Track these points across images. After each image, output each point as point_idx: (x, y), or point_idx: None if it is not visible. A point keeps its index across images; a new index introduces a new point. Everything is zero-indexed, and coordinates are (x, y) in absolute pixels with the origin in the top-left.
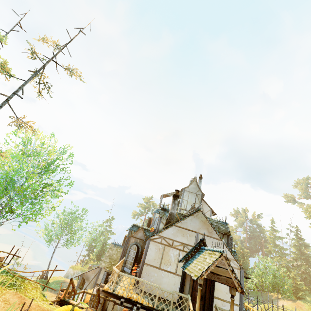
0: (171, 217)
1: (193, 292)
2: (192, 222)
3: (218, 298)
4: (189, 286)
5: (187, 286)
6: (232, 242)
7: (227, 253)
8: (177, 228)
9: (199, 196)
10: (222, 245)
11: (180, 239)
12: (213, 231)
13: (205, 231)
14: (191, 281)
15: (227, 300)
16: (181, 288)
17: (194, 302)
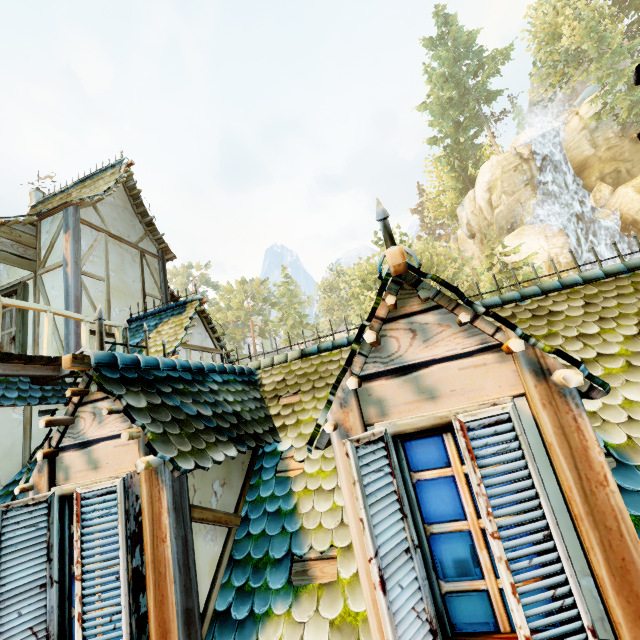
0: None
1: None
2: None
3: None
4: None
5: None
6: None
7: None
8: None
9: (153, 260)
10: None
11: None
12: None
13: None
14: None
15: None
16: None
17: None
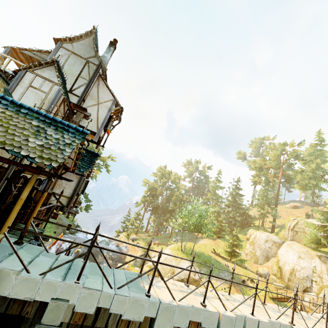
0: None
1: None
2: None
3: None
4: None
5: None
6: None
7: None
8: None
9: (93, 66)
10: None
11: None
12: None
13: None
14: None
15: None
16: None
17: None
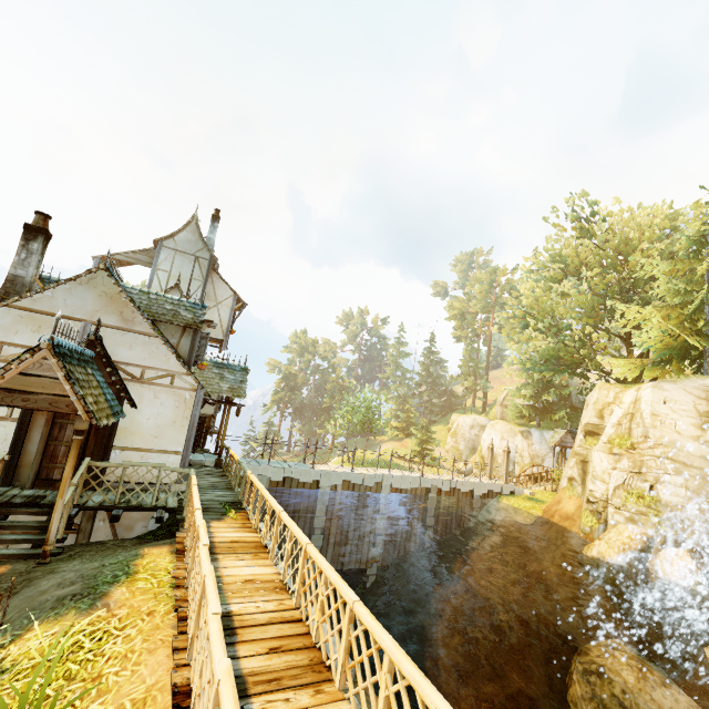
0: (14, 289)
1: (49, 448)
2: (71, 298)
3: (134, 448)
4: (40, 438)
5: (36, 439)
6: (206, 344)
7: (171, 362)
8: (16, 313)
9: (204, 262)
10: (160, 347)
11: (28, 339)
12: (137, 317)
13: (114, 317)
14: (46, 426)
15: (155, 449)
16: (16, 444)
17: (51, 465)
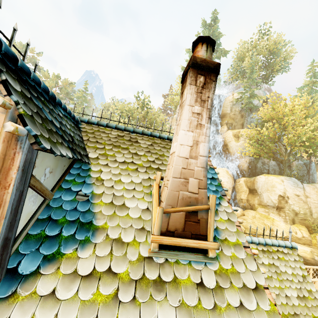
0: None
1: None
2: None
3: None
4: None
5: None
6: None
7: None
8: None
9: None
10: None
11: None
12: None
13: None
14: None
15: None
16: None
17: None
